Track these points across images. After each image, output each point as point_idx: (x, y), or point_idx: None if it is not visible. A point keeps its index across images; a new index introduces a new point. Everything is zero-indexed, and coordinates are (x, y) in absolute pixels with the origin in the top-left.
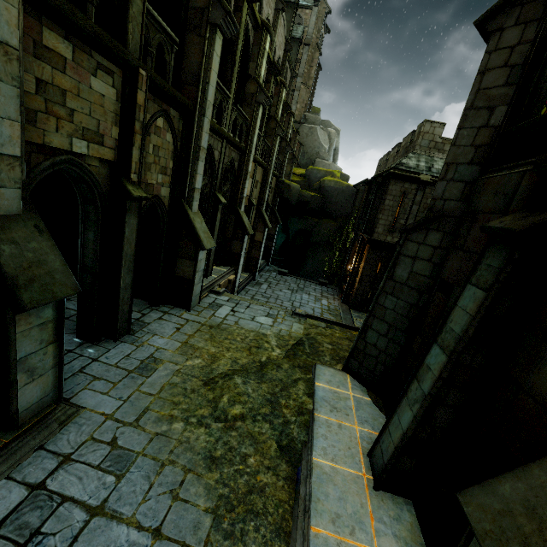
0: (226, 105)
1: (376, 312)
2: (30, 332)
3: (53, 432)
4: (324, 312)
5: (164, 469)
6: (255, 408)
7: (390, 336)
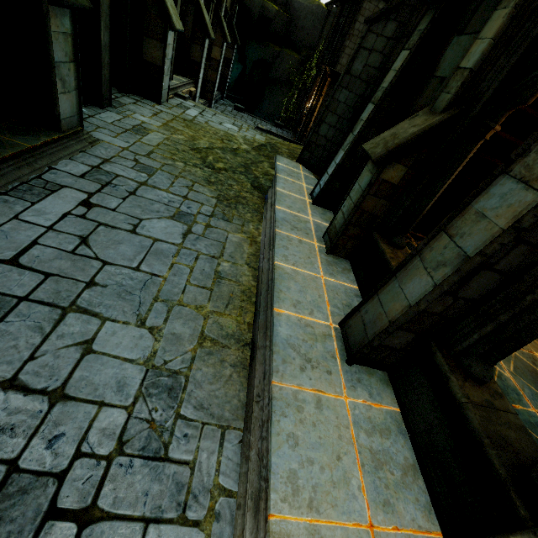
0: None
1: (331, 106)
2: (58, 37)
3: (87, 147)
4: None
5: (178, 178)
6: (233, 167)
7: (338, 126)
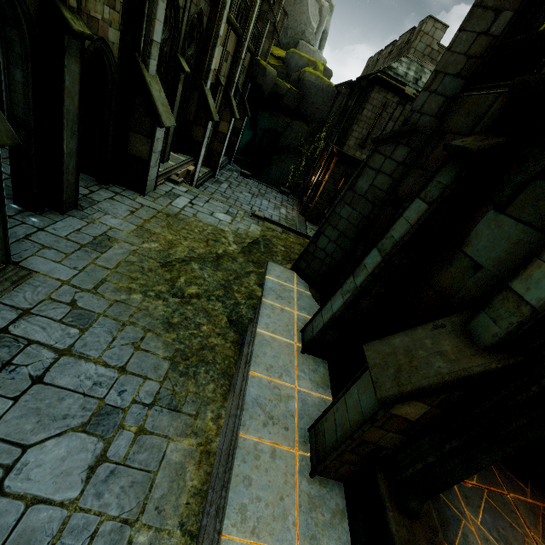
0: None
1: (331, 220)
2: None
3: (6, 290)
4: (281, 220)
5: (125, 328)
6: (209, 290)
7: (338, 242)
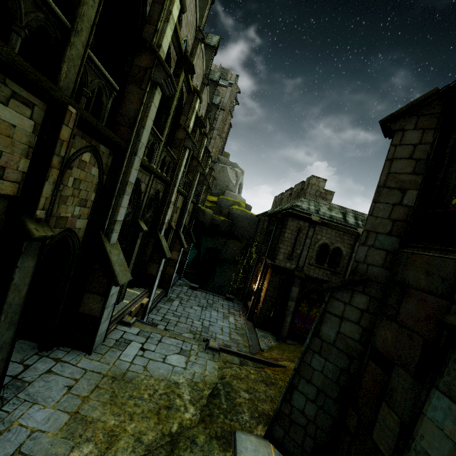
0: (158, 146)
1: (302, 371)
2: None
3: None
4: (232, 331)
5: None
6: None
7: (319, 403)
